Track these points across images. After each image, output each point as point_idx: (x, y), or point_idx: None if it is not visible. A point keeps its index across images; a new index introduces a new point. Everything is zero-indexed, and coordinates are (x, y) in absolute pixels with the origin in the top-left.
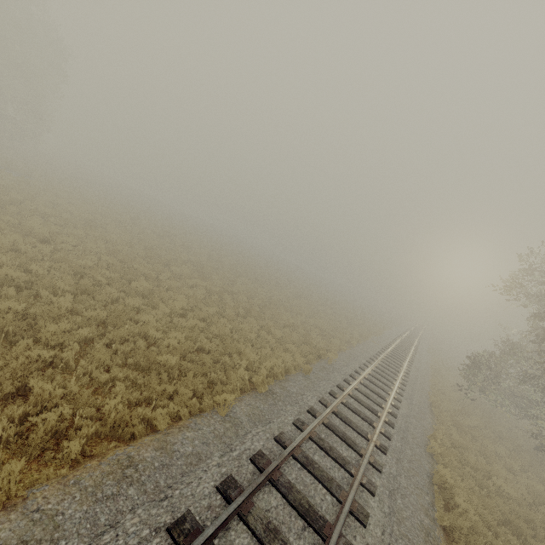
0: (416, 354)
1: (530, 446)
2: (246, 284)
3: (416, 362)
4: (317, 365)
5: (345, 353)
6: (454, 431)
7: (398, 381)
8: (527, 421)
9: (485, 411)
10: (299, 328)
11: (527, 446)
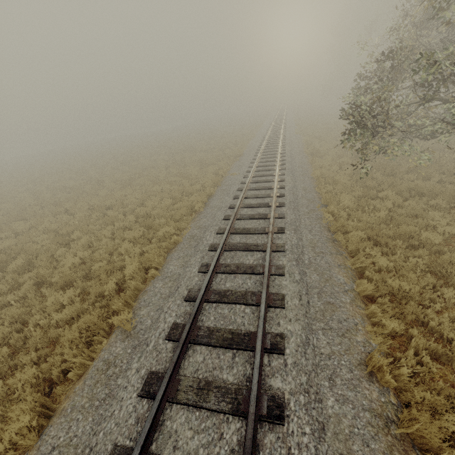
0: (286, 148)
1: (448, 174)
2: (24, 231)
3: (289, 160)
4: (86, 383)
5: (181, 248)
6: (379, 256)
7: (270, 241)
8: (418, 140)
9: (383, 166)
10: (96, 261)
11: (454, 182)
